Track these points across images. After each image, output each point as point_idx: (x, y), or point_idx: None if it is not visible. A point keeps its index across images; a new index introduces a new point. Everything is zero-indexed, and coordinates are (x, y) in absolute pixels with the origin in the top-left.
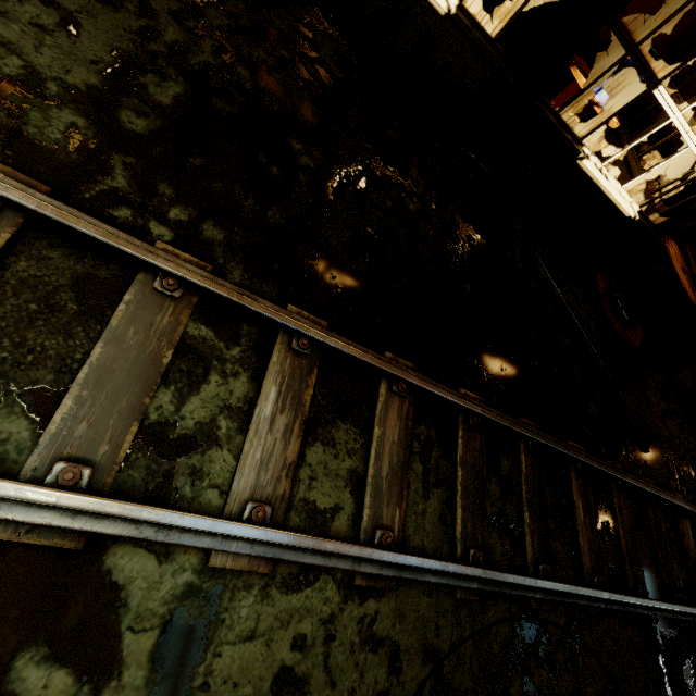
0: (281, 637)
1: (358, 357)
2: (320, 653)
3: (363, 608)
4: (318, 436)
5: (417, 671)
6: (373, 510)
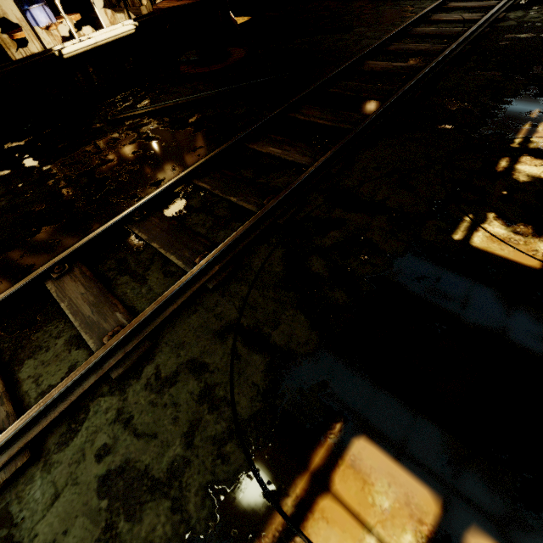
0: (84, 469)
1: (0, 299)
2: (127, 436)
3: (143, 378)
4: (23, 360)
5: (222, 351)
6: (95, 336)
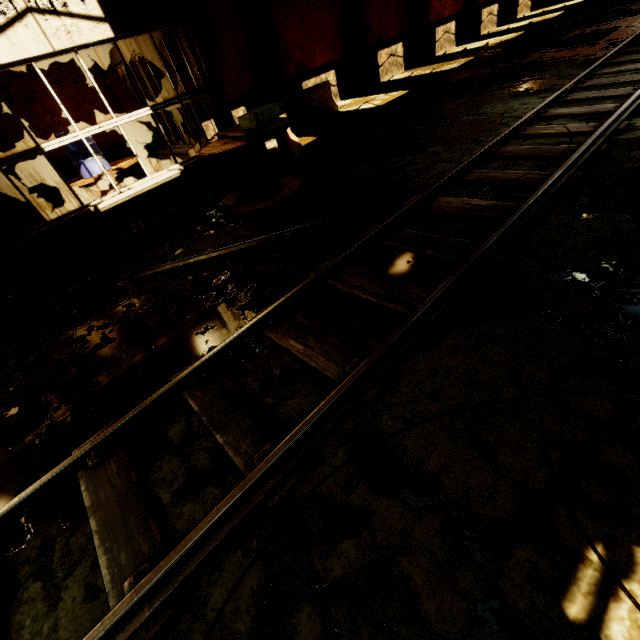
0: None
1: None
2: None
3: None
4: None
5: None
6: None
